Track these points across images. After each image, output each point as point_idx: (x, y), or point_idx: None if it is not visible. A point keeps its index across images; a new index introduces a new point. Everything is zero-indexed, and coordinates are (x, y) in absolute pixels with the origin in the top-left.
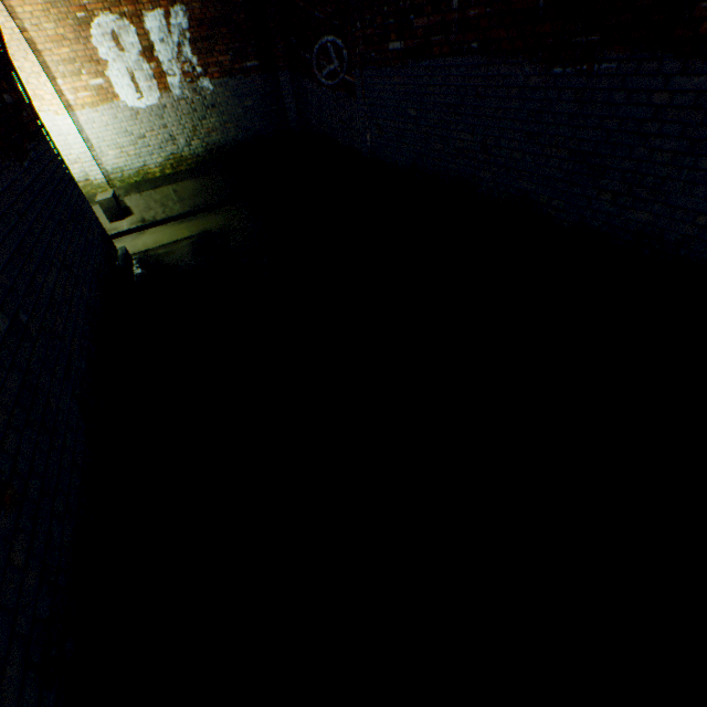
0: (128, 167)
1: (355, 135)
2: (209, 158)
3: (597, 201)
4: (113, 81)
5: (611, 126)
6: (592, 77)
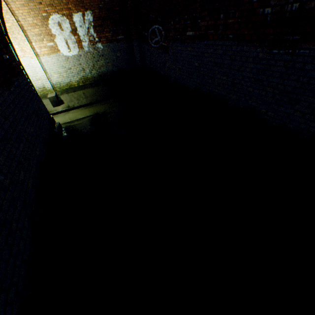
0: (63, 82)
1: (166, 69)
2: (99, 78)
3: (292, 115)
4: (57, 44)
5: (303, 80)
6: (294, 56)
